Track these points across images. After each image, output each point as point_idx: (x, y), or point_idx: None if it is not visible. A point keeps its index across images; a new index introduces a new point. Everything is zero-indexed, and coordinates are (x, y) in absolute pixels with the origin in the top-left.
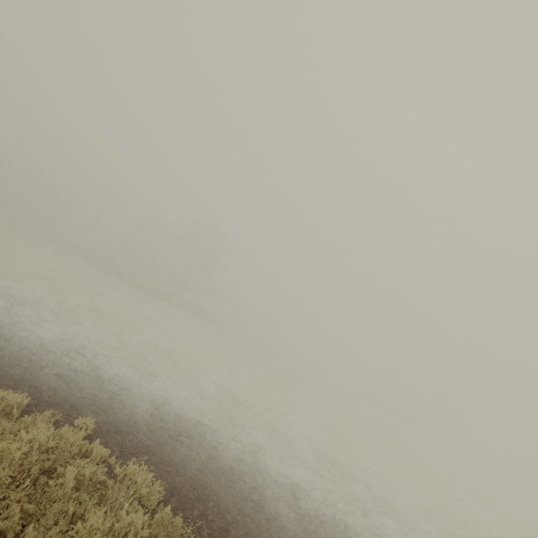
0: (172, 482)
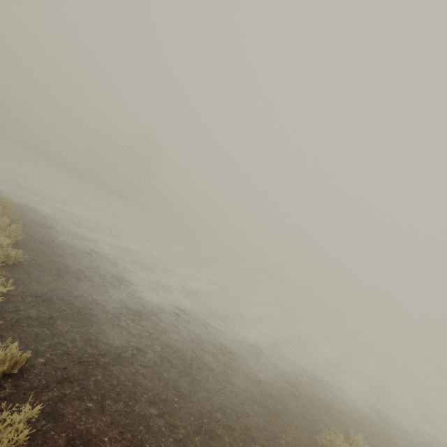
0: (25, 213)
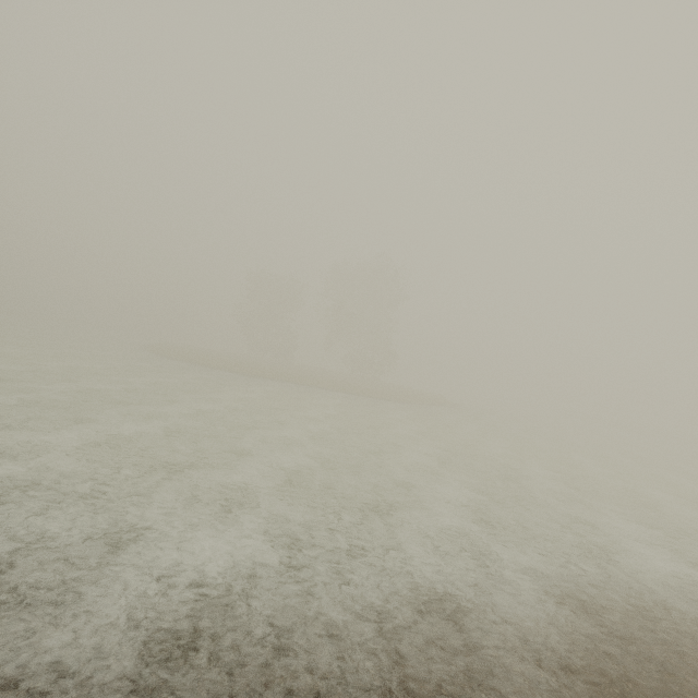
0: None
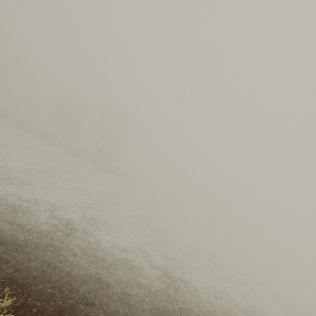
0: None
